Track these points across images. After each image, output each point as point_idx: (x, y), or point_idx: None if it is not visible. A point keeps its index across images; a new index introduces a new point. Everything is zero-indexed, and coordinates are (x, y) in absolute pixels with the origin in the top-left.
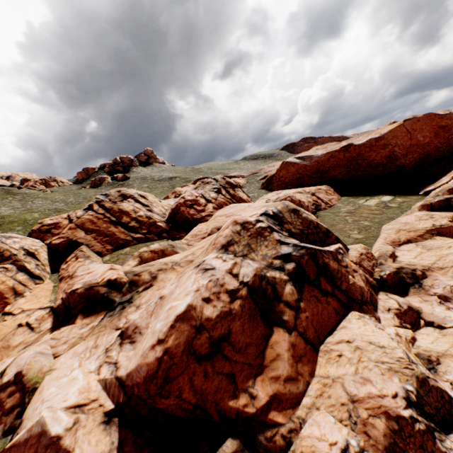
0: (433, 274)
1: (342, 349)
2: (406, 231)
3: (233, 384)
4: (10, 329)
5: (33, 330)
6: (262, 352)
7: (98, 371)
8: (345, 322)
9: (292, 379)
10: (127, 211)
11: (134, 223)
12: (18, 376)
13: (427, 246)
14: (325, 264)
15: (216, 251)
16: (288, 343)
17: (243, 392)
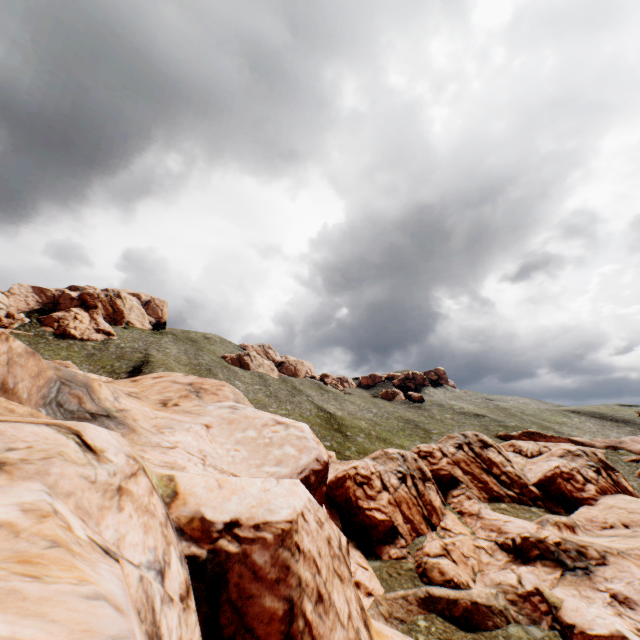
0: None
1: None
2: None
3: None
4: (470, 546)
5: (490, 555)
6: None
7: (620, 616)
8: None
9: None
10: (495, 462)
11: (504, 477)
12: (537, 590)
13: None
14: None
15: None
16: None
17: None
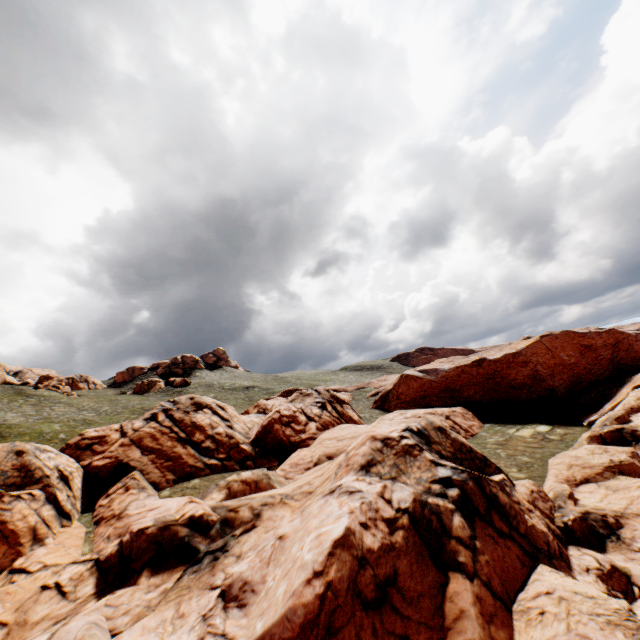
0: (630, 523)
1: (543, 603)
2: (580, 467)
3: None
4: (29, 593)
5: (65, 595)
6: (440, 607)
7: None
8: (535, 574)
9: None
10: (202, 426)
11: (210, 442)
12: None
13: (611, 486)
14: (494, 494)
15: (355, 473)
16: (472, 594)
17: None
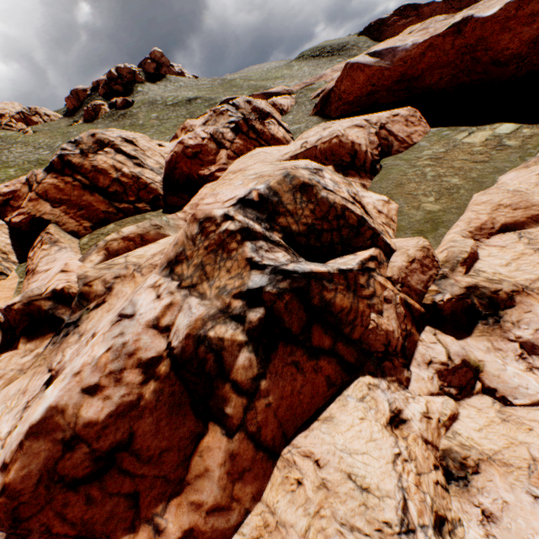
0: (527, 302)
1: (306, 473)
2: (510, 209)
3: (134, 510)
4: None
5: None
6: (188, 459)
7: (4, 441)
8: (336, 405)
9: (221, 509)
10: (105, 170)
11: (117, 187)
12: None
13: (537, 242)
14: (326, 303)
15: (160, 271)
16: (224, 453)
17: (145, 523)
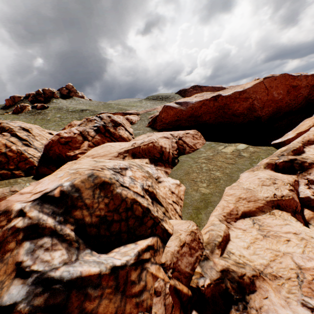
0: (264, 287)
1: None
2: (246, 201)
3: None
4: None
5: None
6: None
7: None
8: None
9: None
10: None
11: (2, 158)
12: None
13: (264, 228)
14: None
15: None
16: None
17: None
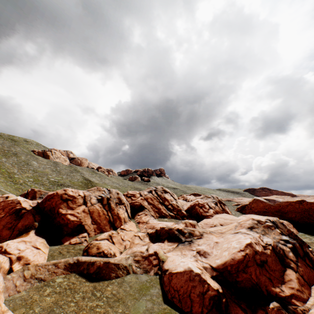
0: None
1: None
2: None
3: (271, 282)
4: (131, 235)
5: (141, 239)
6: (282, 276)
7: (197, 261)
8: None
9: (300, 291)
10: (167, 199)
11: (170, 206)
12: (155, 253)
13: None
14: (307, 252)
15: (245, 229)
16: (295, 276)
17: (277, 286)
